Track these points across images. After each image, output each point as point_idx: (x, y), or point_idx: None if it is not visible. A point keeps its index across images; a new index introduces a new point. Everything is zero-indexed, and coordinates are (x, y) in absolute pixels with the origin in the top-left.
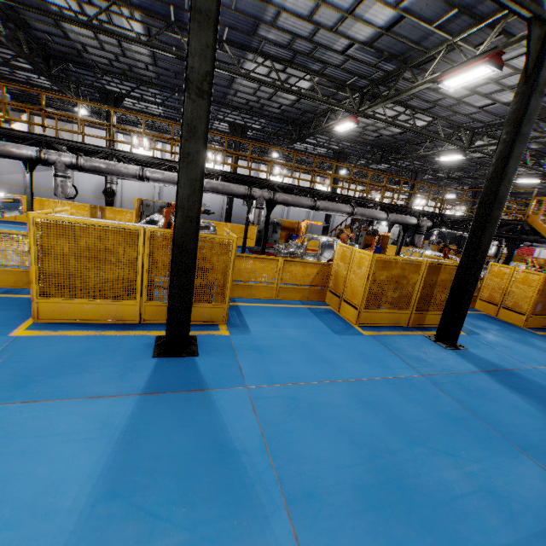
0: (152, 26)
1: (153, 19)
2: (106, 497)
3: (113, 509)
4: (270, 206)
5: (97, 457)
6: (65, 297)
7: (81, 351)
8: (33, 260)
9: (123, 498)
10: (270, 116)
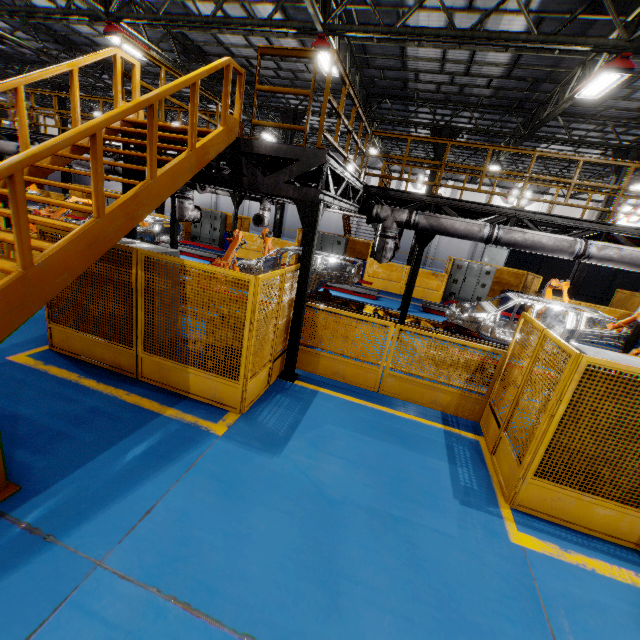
0: None
1: None
2: None
3: None
4: (0, 159)
5: None
6: None
7: None
8: None
9: None
10: None
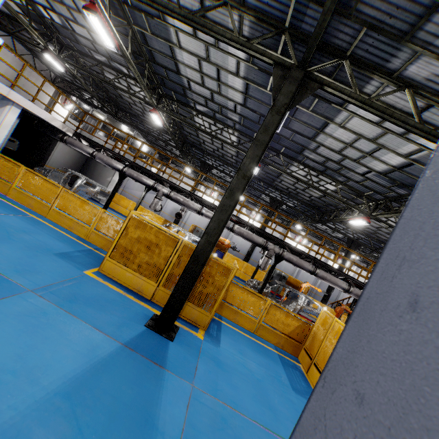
0: (242, 139)
1: (243, 136)
2: (64, 395)
3: (62, 405)
4: (277, 259)
5: (76, 366)
6: (121, 262)
7: (109, 299)
8: (118, 235)
9: (72, 403)
10: (302, 200)
